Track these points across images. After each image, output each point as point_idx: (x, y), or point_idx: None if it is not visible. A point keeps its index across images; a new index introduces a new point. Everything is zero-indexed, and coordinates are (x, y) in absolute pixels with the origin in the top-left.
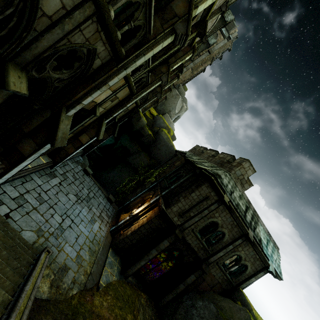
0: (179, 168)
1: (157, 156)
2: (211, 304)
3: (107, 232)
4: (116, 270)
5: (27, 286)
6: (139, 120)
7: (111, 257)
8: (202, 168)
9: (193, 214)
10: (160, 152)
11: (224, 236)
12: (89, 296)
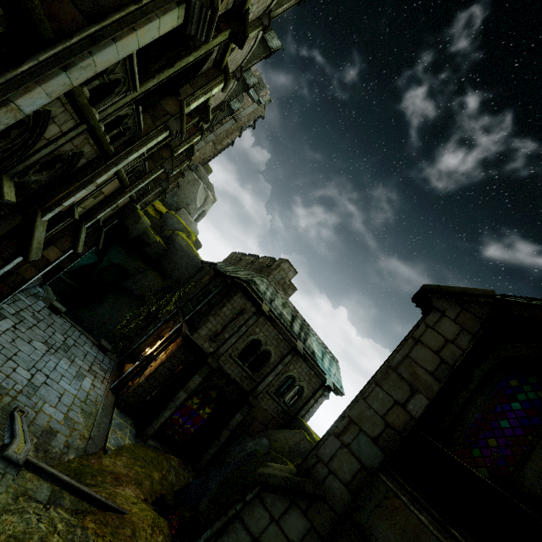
0: (207, 283)
1: (174, 274)
2: (263, 439)
3: (106, 390)
4: (129, 433)
5: (17, 427)
6: (138, 221)
7: (119, 418)
8: (234, 276)
9: (229, 335)
10: (178, 267)
11: (271, 356)
12: (94, 459)
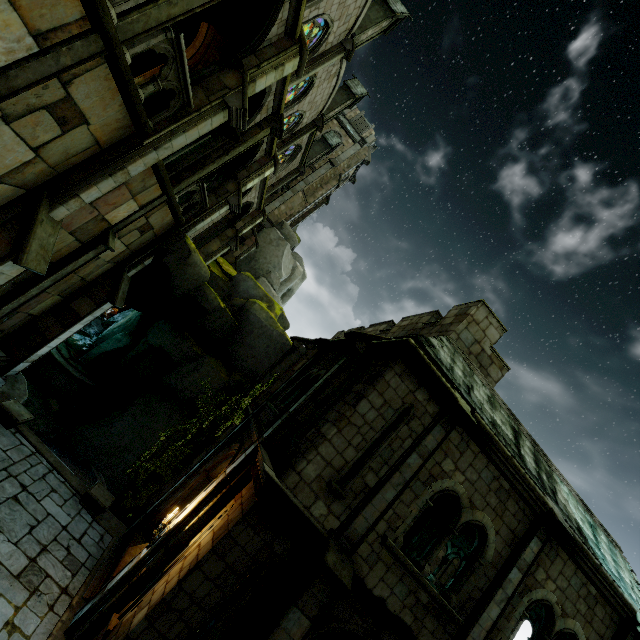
0: (305, 367)
1: (247, 365)
2: None
3: (49, 638)
4: None
5: None
6: (187, 258)
7: None
8: (372, 335)
9: (376, 479)
10: (253, 353)
11: (487, 540)
12: None
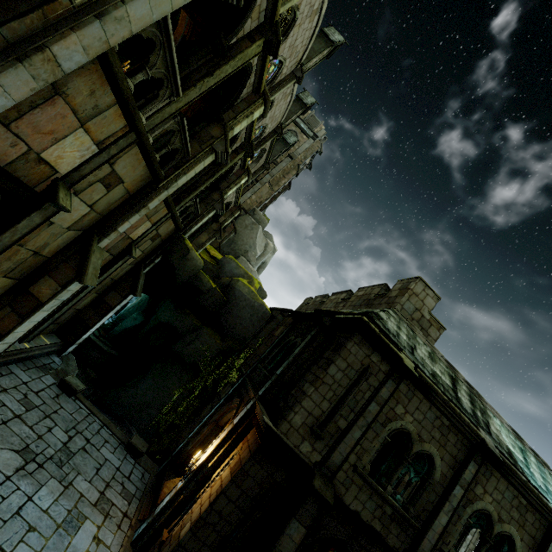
0: (284, 334)
1: (236, 331)
2: None
3: (121, 548)
4: None
5: None
6: (187, 255)
7: None
8: (335, 311)
9: (346, 423)
10: (240, 321)
11: (434, 465)
12: None
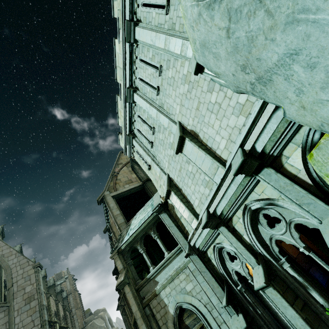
0: None
1: None
2: None
3: None
4: None
5: None
6: None
7: None
8: None
9: None
10: None
11: None
12: None
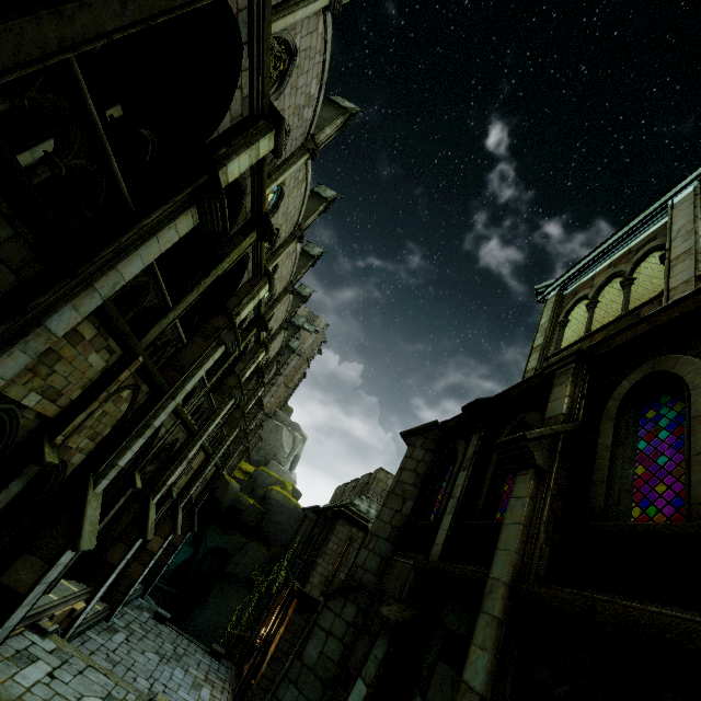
0: (312, 529)
1: (278, 537)
2: None
3: (227, 700)
4: None
5: None
6: (228, 487)
7: None
8: (333, 506)
9: (344, 575)
10: (280, 527)
11: None
12: None
